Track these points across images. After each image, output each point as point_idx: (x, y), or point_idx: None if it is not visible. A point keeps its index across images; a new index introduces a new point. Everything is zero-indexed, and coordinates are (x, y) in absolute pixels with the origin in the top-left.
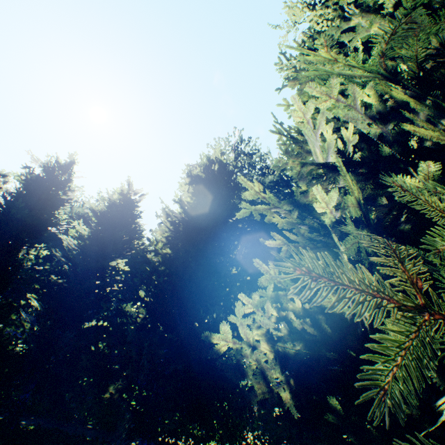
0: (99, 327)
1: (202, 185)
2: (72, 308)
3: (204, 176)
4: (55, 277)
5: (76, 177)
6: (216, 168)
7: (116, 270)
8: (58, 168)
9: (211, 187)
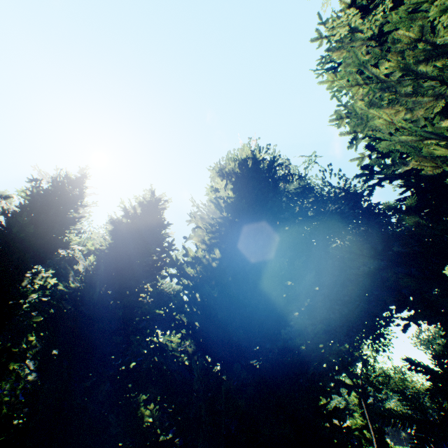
0: (131, 370)
1: (238, 183)
2: (93, 345)
3: (239, 172)
4: (67, 306)
5: (88, 194)
6: (250, 165)
7: (145, 292)
8: (68, 183)
9: (250, 183)
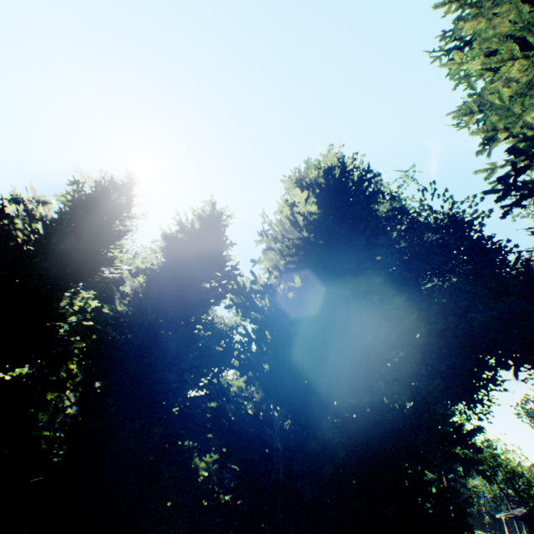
0: (185, 414)
1: (321, 197)
2: (143, 381)
3: (323, 183)
4: (113, 333)
5: (135, 204)
6: (337, 175)
7: (201, 324)
8: (113, 190)
9: (337, 197)
